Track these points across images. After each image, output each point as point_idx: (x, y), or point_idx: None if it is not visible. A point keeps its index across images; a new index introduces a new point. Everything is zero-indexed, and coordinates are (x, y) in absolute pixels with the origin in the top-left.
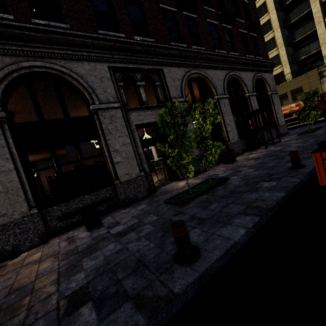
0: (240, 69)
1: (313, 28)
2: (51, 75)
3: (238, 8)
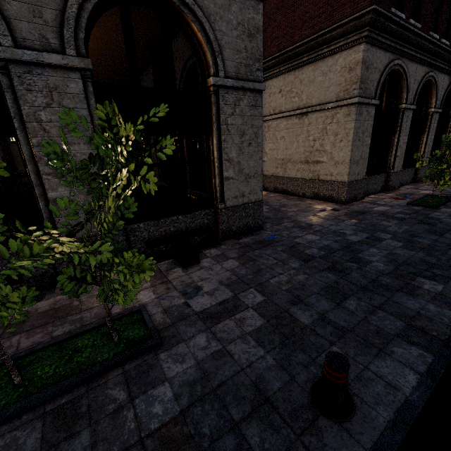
0: None
1: None
2: None
3: None
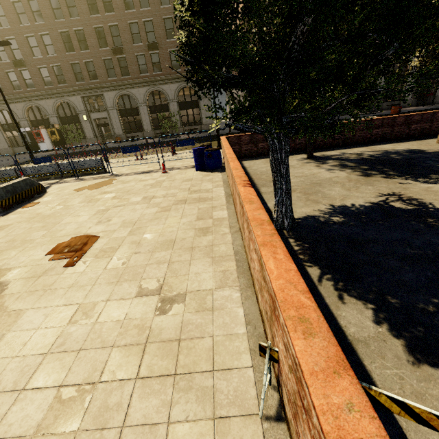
0: None
1: None
2: None
3: None
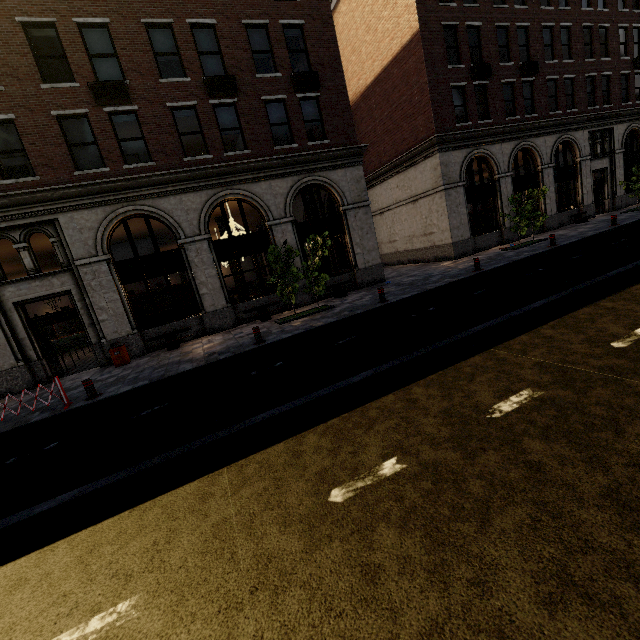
0: None
1: None
2: (565, 141)
3: None
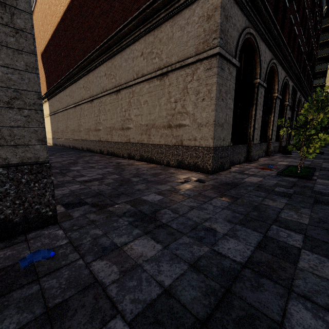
0: (306, 100)
1: (324, 82)
2: (284, 83)
3: (313, 61)
